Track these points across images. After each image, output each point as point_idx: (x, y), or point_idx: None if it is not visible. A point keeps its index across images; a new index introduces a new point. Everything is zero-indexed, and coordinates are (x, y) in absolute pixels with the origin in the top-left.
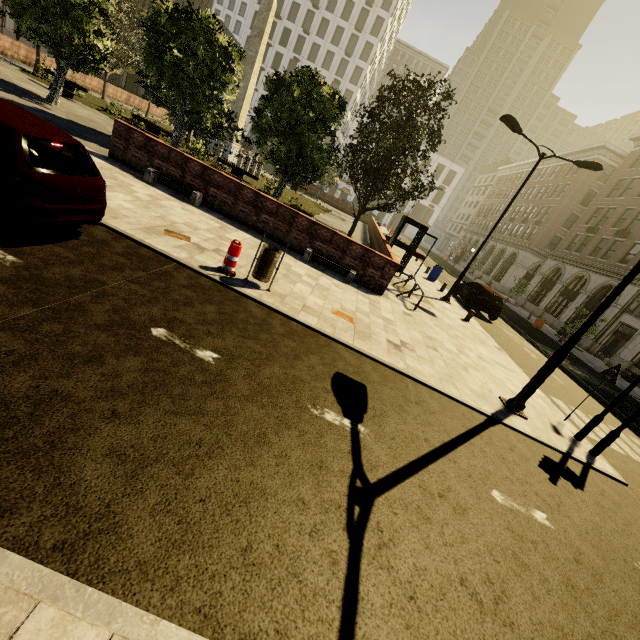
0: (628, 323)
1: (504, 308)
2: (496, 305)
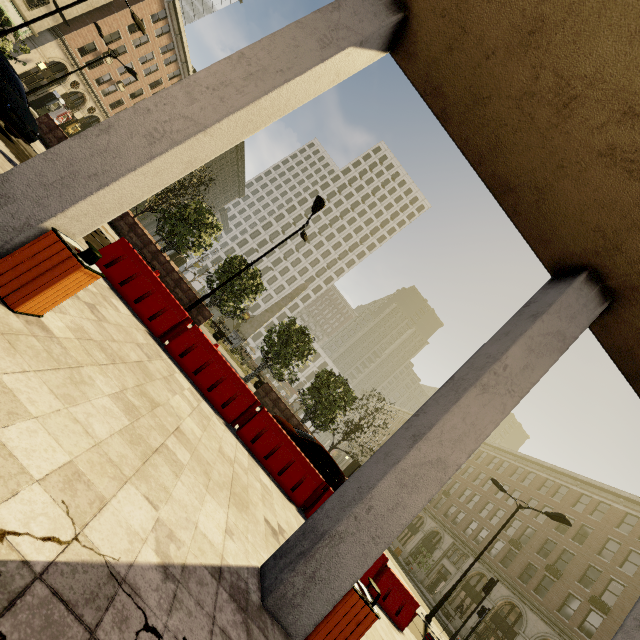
0: (446, 566)
1: None
2: None
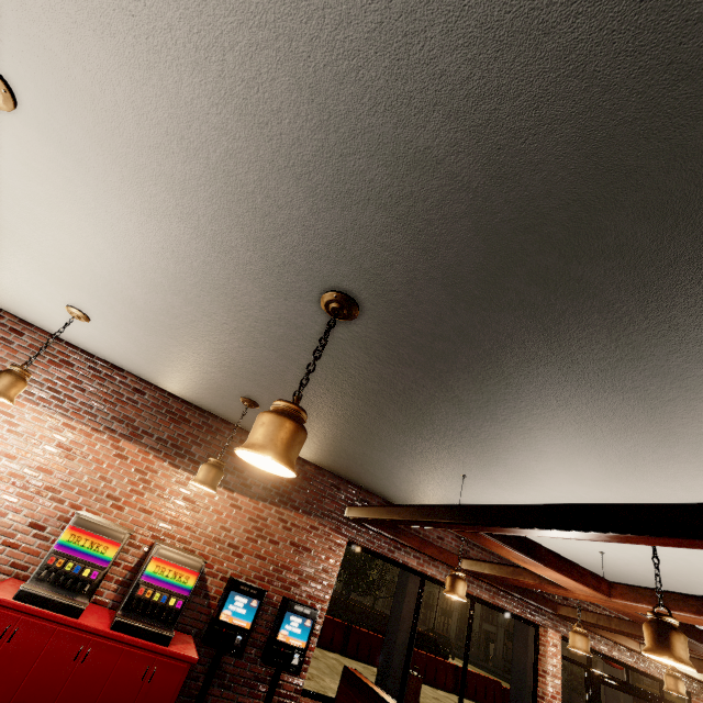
0: (488, 629)
1: None
2: (449, 643)
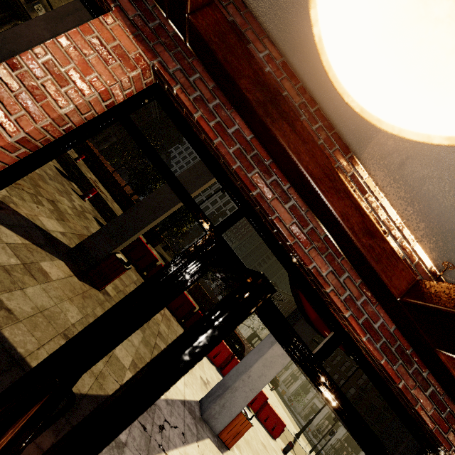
0: (316, 403)
1: None
2: (277, 383)
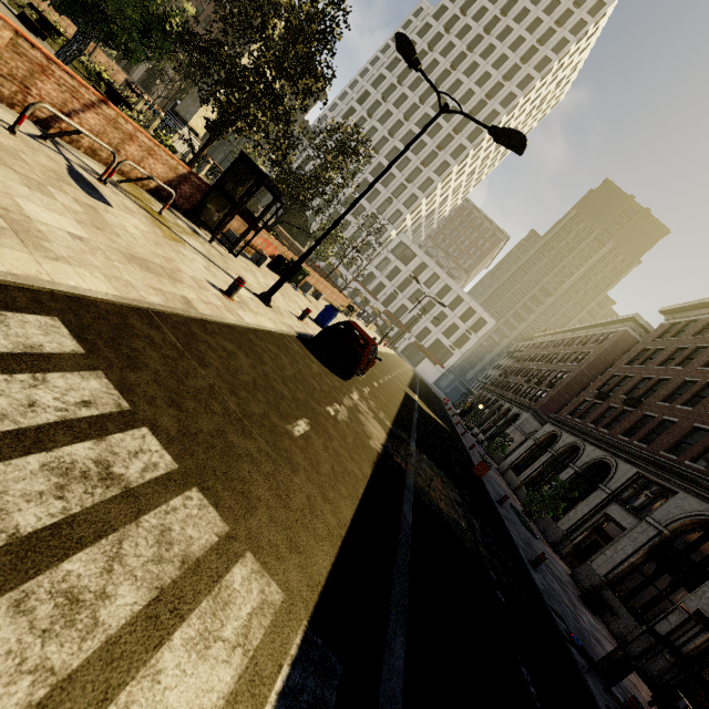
0: (615, 517)
1: (450, 440)
2: (351, 345)
